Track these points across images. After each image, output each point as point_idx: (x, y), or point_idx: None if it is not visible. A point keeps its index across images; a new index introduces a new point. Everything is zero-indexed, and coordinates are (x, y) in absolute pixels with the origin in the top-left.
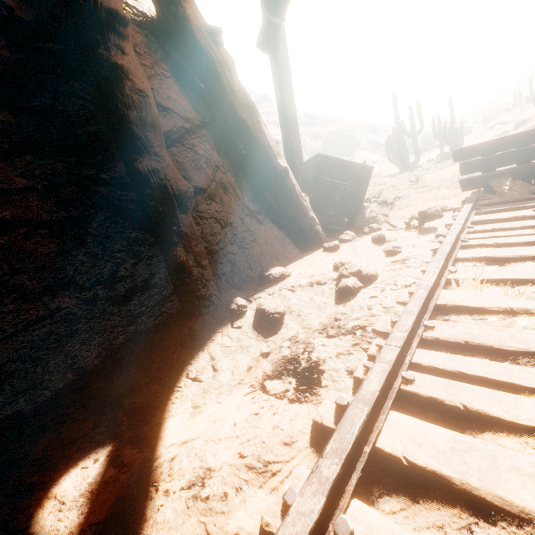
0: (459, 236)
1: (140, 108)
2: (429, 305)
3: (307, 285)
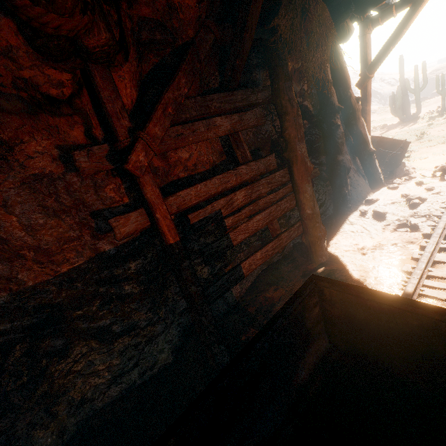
0: None
1: (341, 138)
2: None
3: (390, 203)
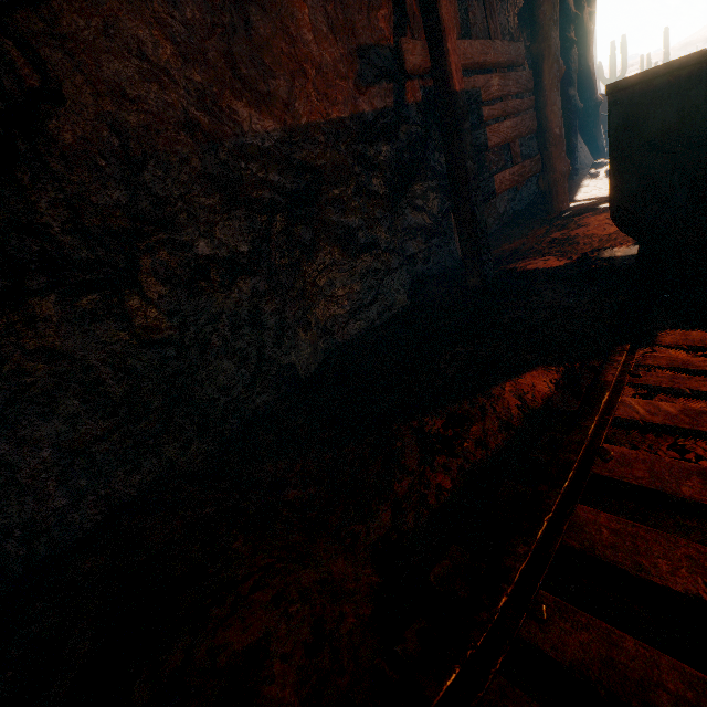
0: None
1: (575, 63)
2: None
3: None
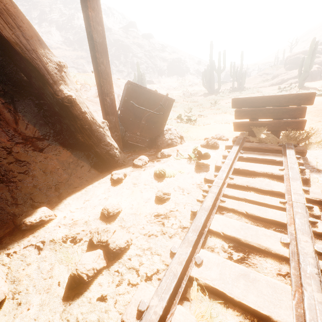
0: (220, 191)
1: None
2: None
3: (61, 239)
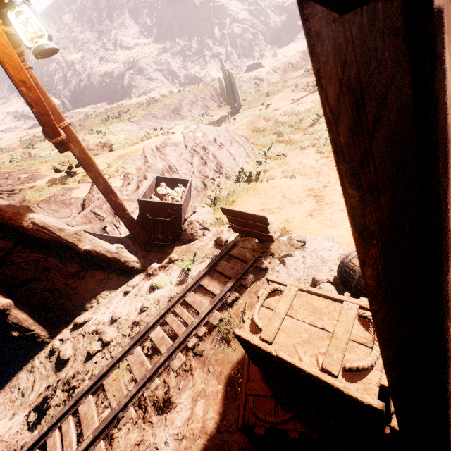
0: (172, 308)
1: None
2: (98, 384)
3: (93, 332)
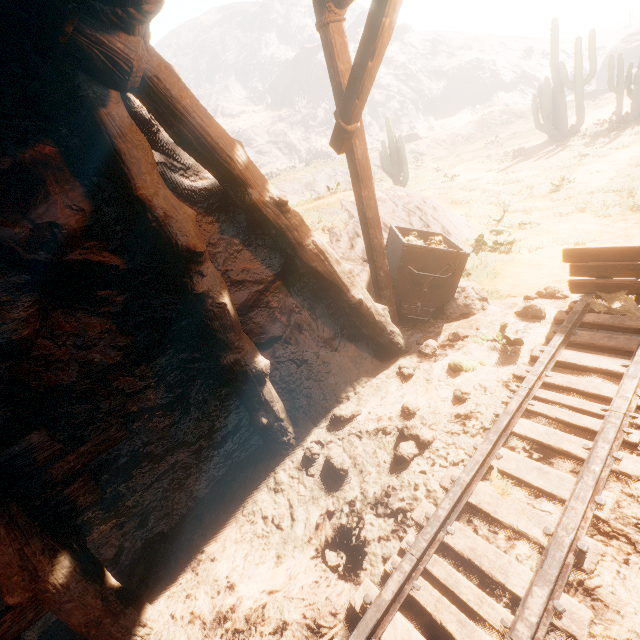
0: (530, 392)
1: (221, 317)
2: (460, 503)
3: (373, 431)
